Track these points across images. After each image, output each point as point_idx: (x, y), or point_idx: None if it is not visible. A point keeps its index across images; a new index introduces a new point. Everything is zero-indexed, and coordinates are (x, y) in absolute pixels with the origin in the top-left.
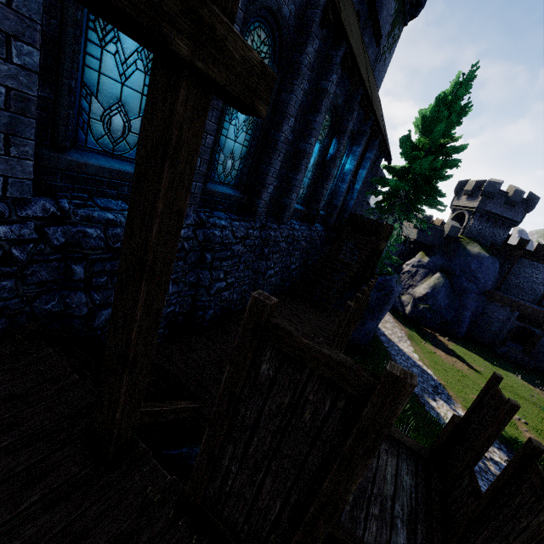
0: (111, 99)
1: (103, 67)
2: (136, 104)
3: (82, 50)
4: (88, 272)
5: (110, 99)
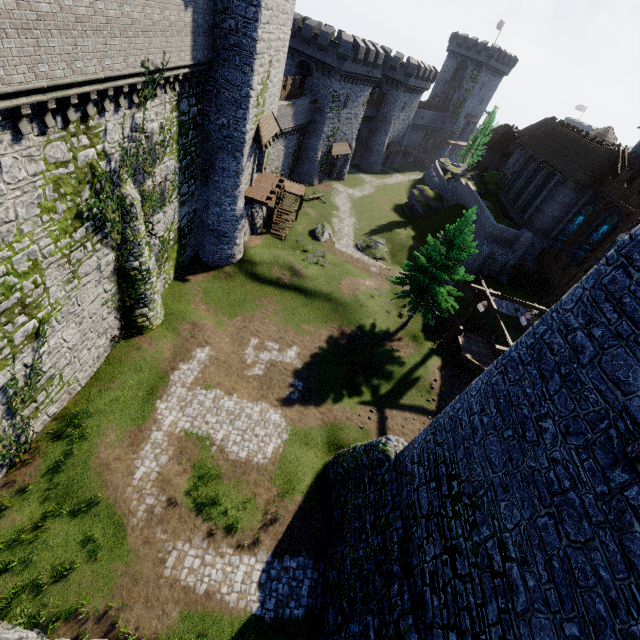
0: (592, 239)
1: (593, 235)
2: (596, 239)
3: (591, 234)
4: (572, 261)
5: (592, 239)
